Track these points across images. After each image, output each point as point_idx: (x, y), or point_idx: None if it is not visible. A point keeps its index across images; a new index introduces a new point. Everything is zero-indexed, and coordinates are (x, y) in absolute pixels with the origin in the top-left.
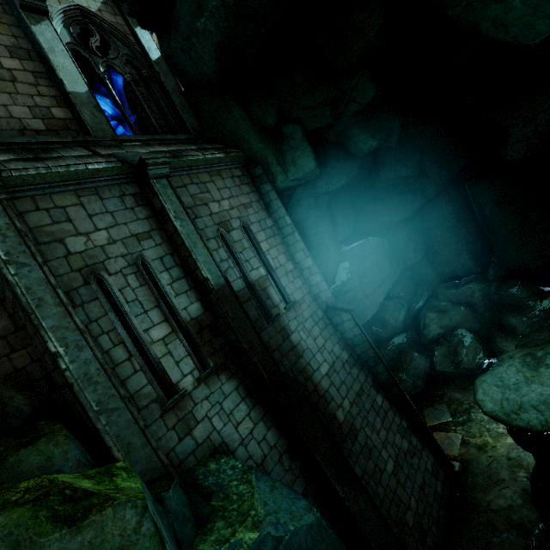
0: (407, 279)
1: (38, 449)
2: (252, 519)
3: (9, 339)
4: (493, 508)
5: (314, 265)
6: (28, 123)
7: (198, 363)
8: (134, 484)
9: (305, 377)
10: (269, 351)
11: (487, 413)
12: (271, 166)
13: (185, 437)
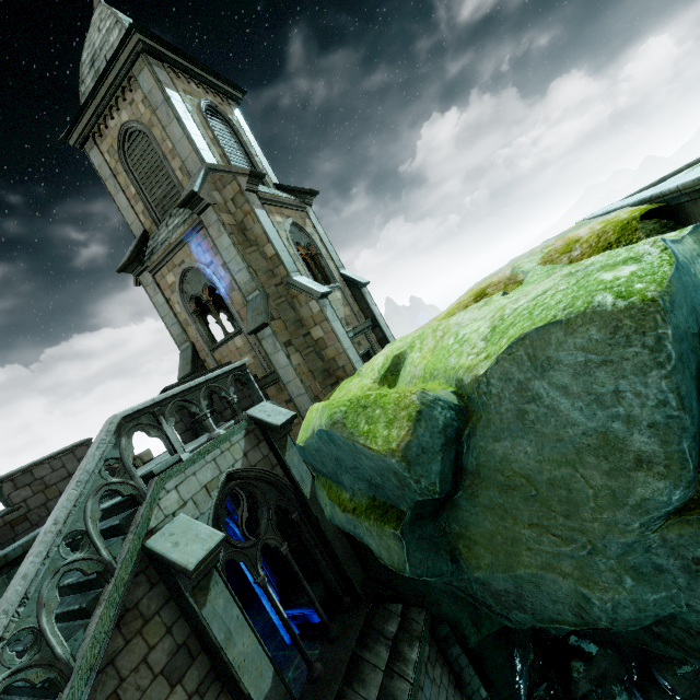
0: None
1: None
2: None
3: None
4: None
5: None
6: None
7: None
8: None
9: None
10: None
11: None
12: (466, 629)
13: None
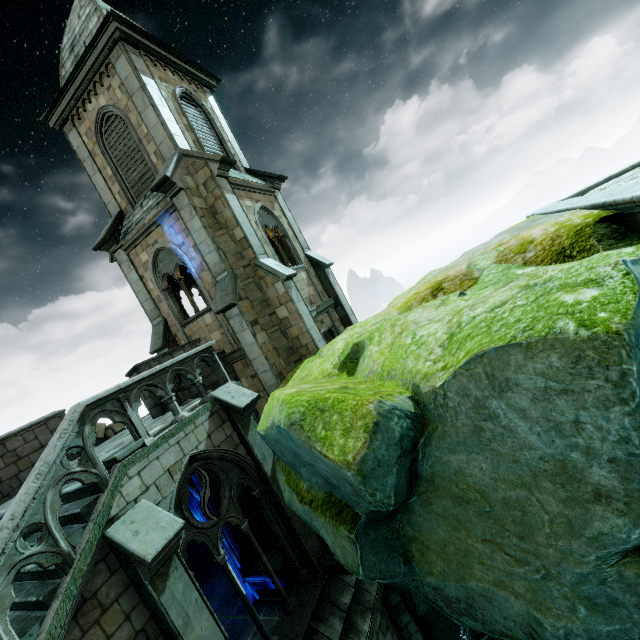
0: None
1: None
2: None
3: None
4: None
5: None
6: None
7: None
8: None
9: None
10: None
11: None
12: (415, 598)
13: None
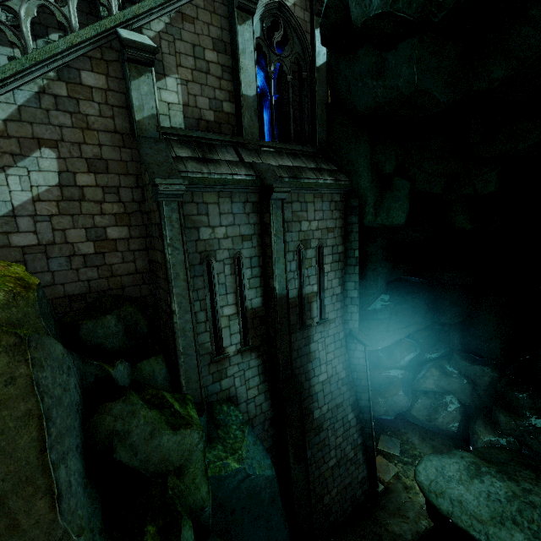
0: (433, 331)
1: (150, 363)
2: (238, 455)
3: (144, 275)
4: (388, 528)
5: (358, 298)
6: (205, 113)
7: (243, 340)
8: (195, 414)
9: (306, 377)
10: (291, 354)
11: (417, 481)
12: (367, 205)
13: (216, 382)
